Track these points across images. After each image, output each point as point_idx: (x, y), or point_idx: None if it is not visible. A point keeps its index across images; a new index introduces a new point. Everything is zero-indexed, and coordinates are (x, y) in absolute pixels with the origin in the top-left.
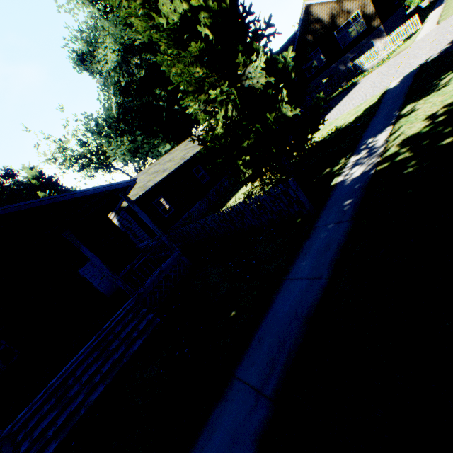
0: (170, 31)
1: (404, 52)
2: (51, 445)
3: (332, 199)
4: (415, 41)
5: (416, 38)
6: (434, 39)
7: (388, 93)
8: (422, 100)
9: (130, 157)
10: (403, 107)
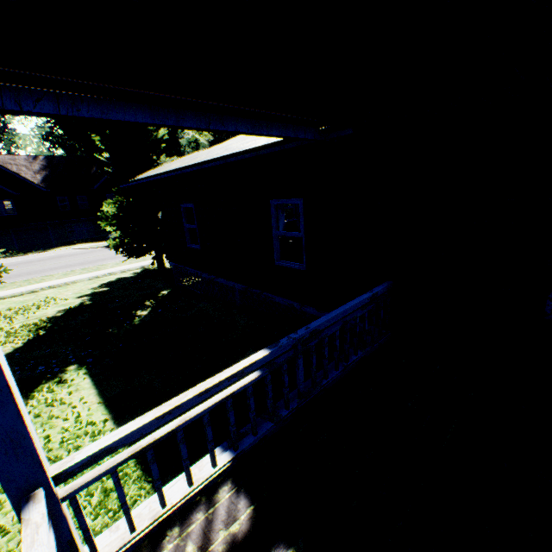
0: None
1: None
2: None
3: None
4: None
5: None
6: None
7: None
8: None
9: None
10: None
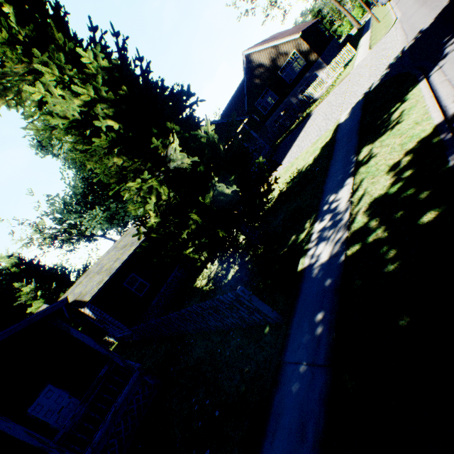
0: (70, 129)
1: (346, 79)
2: None
3: (300, 302)
4: (353, 67)
5: (354, 64)
6: (371, 65)
7: (340, 128)
8: (377, 140)
9: (108, 224)
10: (358, 149)
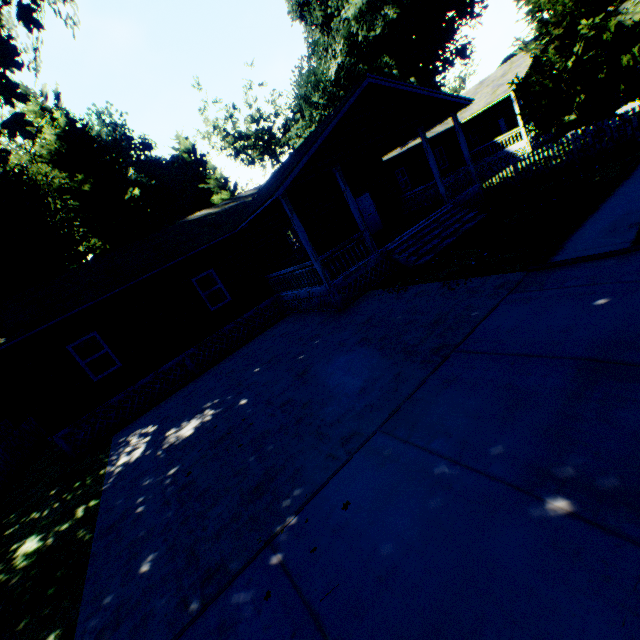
0: None
1: None
2: (425, 257)
3: None
4: None
5: None
6: None
7: None
8: None
9: None
10: None
